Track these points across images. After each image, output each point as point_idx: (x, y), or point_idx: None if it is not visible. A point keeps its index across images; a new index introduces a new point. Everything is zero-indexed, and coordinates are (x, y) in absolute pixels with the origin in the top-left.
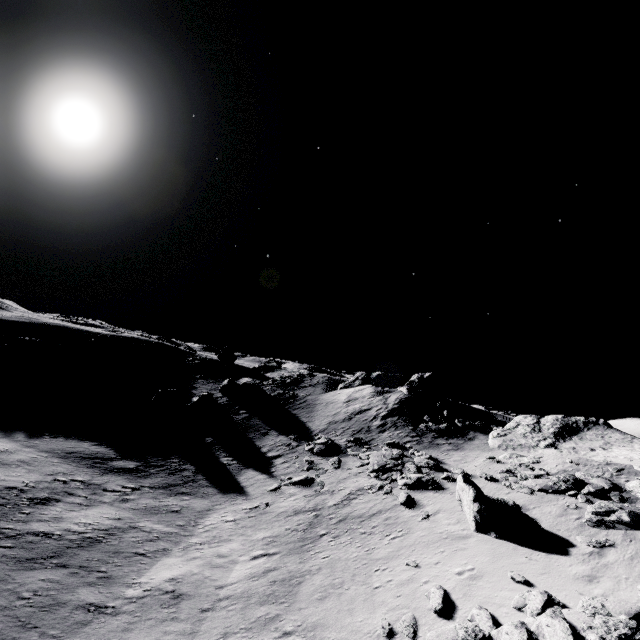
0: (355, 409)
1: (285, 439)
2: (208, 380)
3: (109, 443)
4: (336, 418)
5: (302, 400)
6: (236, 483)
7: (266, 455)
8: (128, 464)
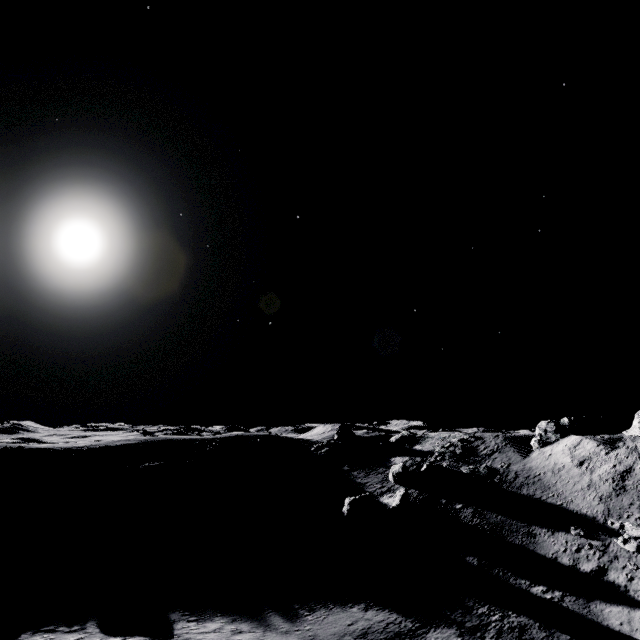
0: (610, 473)
1: (571, 537)
2: (362, 470)
3: (374, 600)
4: (601, 491)
5: (511, 473)
6: (622, 636)
7: (581, 570)
8: (446, 636)
